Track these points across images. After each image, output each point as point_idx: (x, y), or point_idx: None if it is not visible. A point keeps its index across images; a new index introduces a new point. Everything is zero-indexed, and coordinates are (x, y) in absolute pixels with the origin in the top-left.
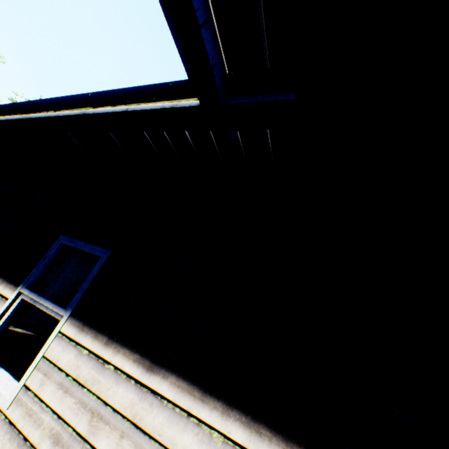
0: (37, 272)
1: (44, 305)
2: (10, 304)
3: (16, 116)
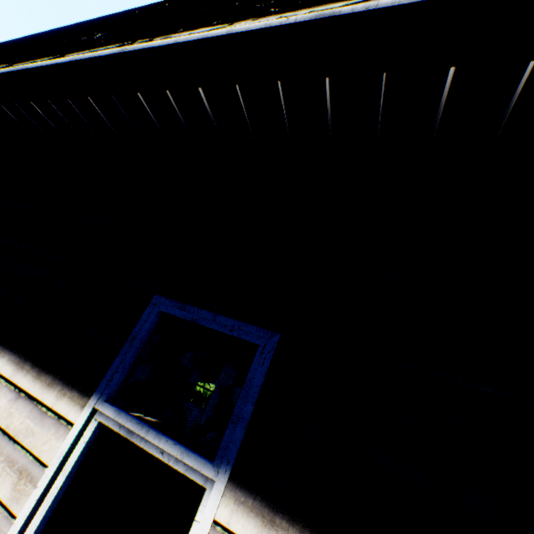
0: (123, 368)
1: (153, 443)
2: (77, 435)
3: (96, 53)
